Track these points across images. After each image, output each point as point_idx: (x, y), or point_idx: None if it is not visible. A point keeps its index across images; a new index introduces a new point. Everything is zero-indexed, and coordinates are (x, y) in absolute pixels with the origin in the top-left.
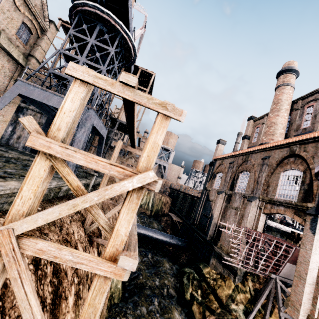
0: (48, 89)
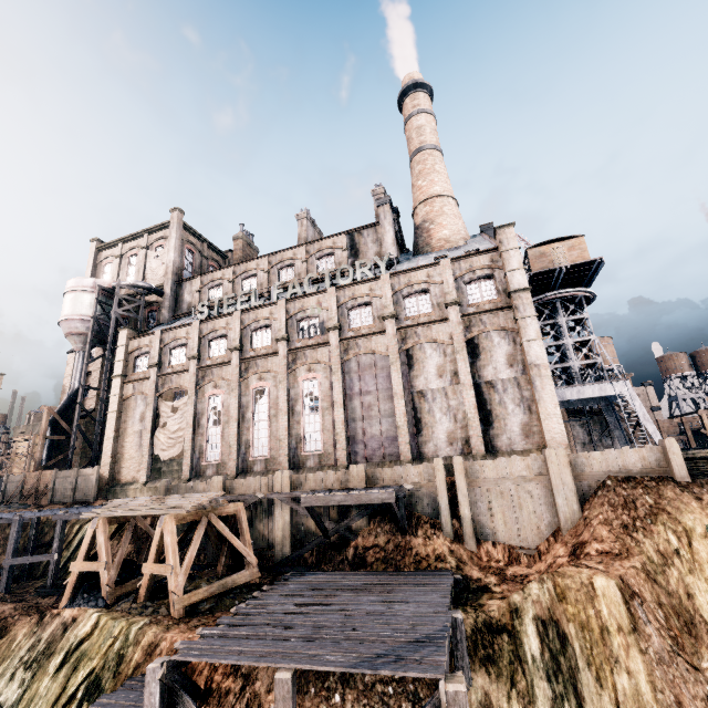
0: (573, 385)
